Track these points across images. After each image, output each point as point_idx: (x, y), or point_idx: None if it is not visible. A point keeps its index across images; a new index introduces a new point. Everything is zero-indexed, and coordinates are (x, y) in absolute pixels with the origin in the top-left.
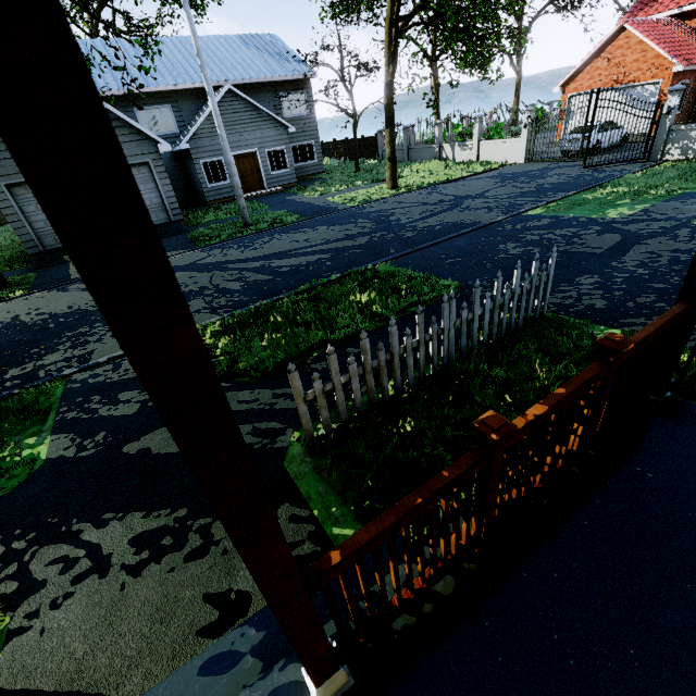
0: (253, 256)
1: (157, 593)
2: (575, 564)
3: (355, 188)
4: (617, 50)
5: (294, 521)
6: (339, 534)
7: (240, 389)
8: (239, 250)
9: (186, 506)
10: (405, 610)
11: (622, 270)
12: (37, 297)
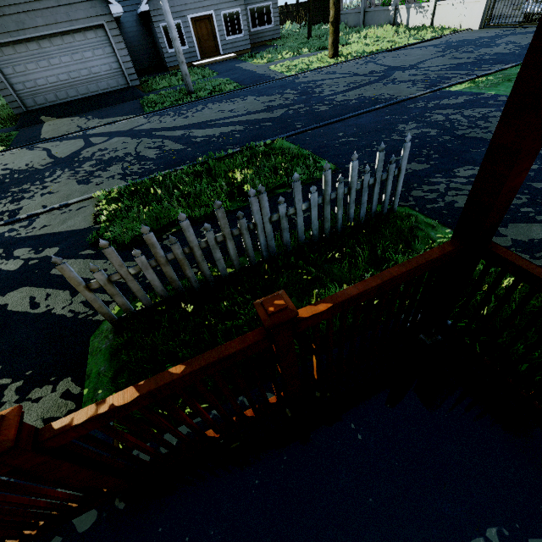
0: (181, 124)
1: None
2: (214, 532)
3: (299, 56)
4: None
5: (64, 397)
6: None
7: (98, 258)
8: (173, 118)
9: (2, 364)
10: None
11: None
12: (10, 153)
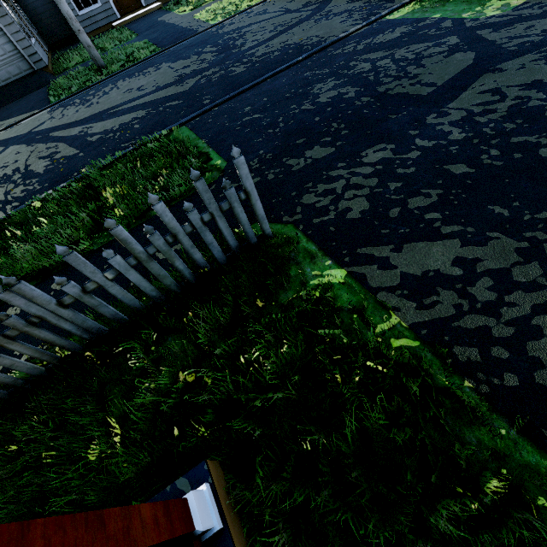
0: (82, 117)
1: None
2: None
3: None
4: None
5: None
6: None
7: None
8: (76, 108)
9: None
10: None
11: (432, 132)
12: None
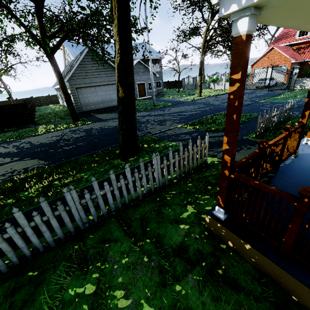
0: (170, 112)
1: (247, 152)
2: None
3: (183, 96)
4: (271, 55)
5: None
6: None
7: (218, 132)
8: (162, 111)
9: None
10: None
11: None
12: (98, 123)
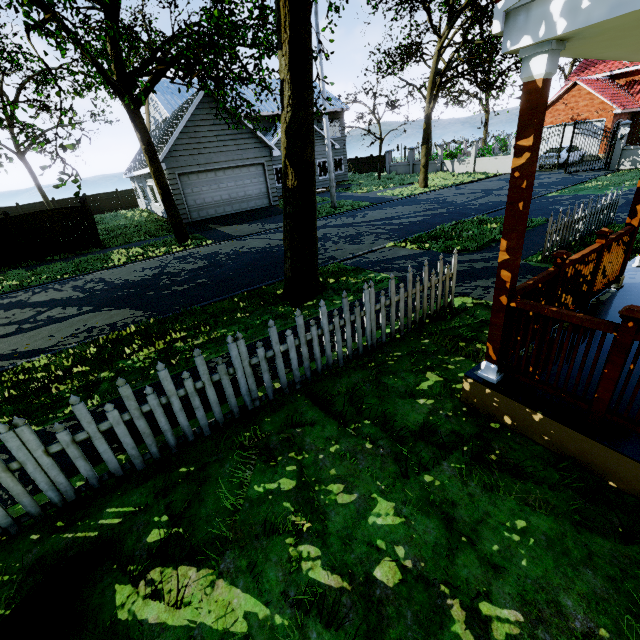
0: (369, 220)
1: None
2: None
3: (391, 188)
4: (571, 98)
5: None
6: None
7: (469, 254)
8: (351, 218)
9: None
10: None
11: None
12: (227, 243)
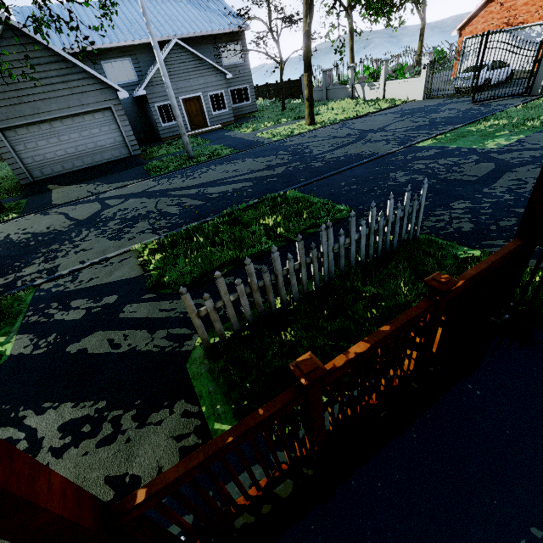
0: (192, 184)
1: (71, 473)
2: (398, 475)
3: (280, 125)
4: None
5: (185, 416)
6: (219, 429)
7: (163, 300)
8: (182, 179)
9: (106, 399)
10: (241, 514)
11: (491, 196)
12: (25, 219)
